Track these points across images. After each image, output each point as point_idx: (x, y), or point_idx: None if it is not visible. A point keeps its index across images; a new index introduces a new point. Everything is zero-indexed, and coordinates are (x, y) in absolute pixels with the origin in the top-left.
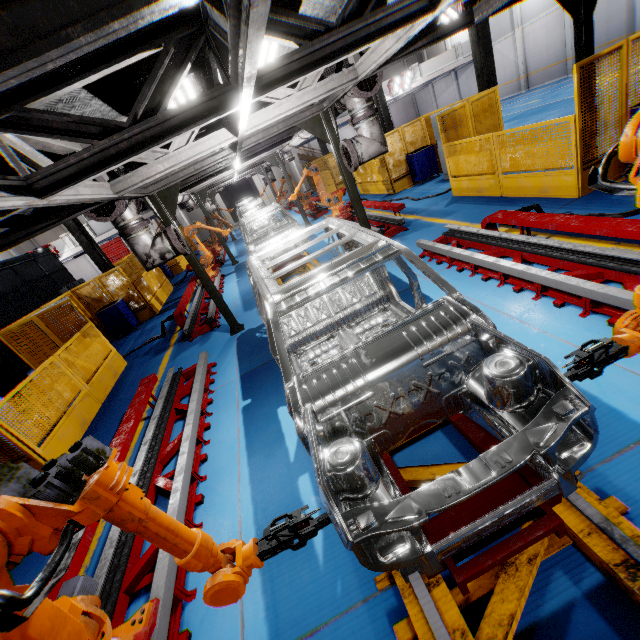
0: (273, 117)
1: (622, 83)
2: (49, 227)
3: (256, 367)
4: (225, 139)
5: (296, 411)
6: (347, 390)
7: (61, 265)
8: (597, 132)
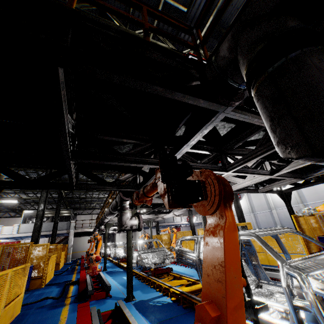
0: None
1: (308, 227)
2: (112, 189)
3: (164, 319)
4: None
5: (301, 275)
6: (321, 272)
7: None
8: (308, 242)
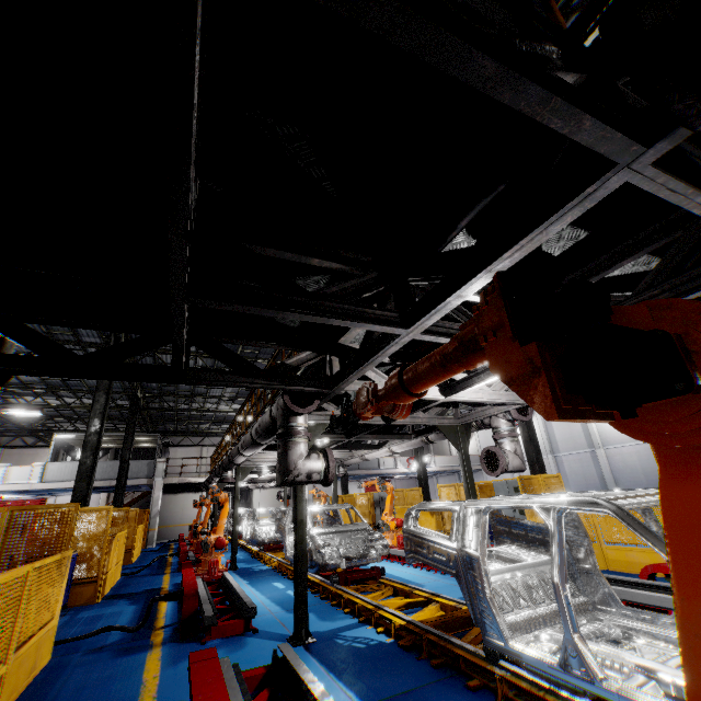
0: (471, 397)
1: None
2: (270, 385)
3: (393, 694)
4: (434, 394)
5: None
6: None
7: None
8: None
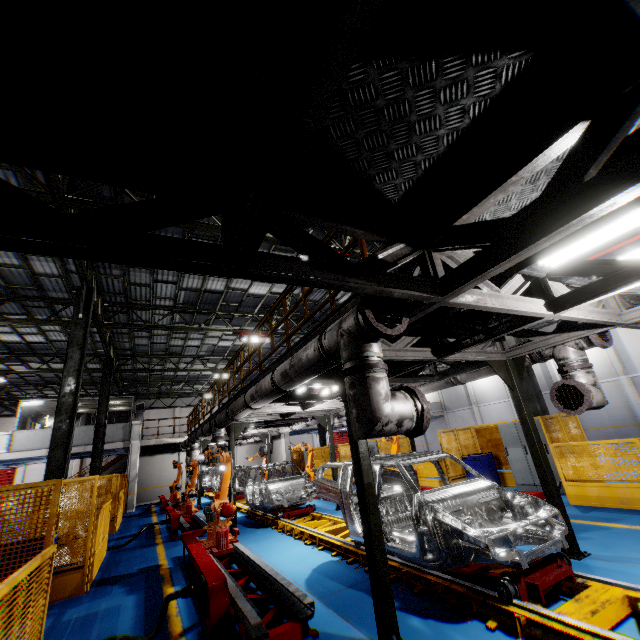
0: (574, 314)
1: None
2: (368, 285)
3: None
4: (540, 309)
5: None
6: None
7: None
8: None
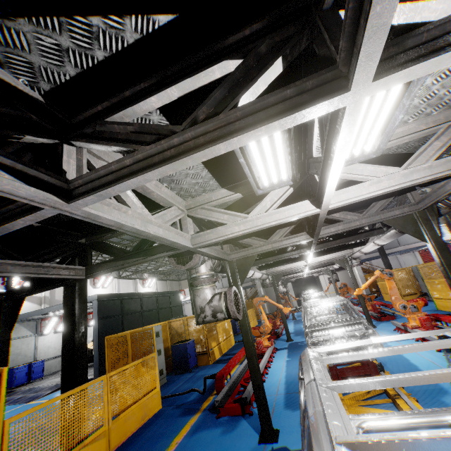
0: (367, 193)
1: None
2: (135, 262)
3: None
4: (306, 210)
5: None
6: None
7: (180, 303)
8: None
